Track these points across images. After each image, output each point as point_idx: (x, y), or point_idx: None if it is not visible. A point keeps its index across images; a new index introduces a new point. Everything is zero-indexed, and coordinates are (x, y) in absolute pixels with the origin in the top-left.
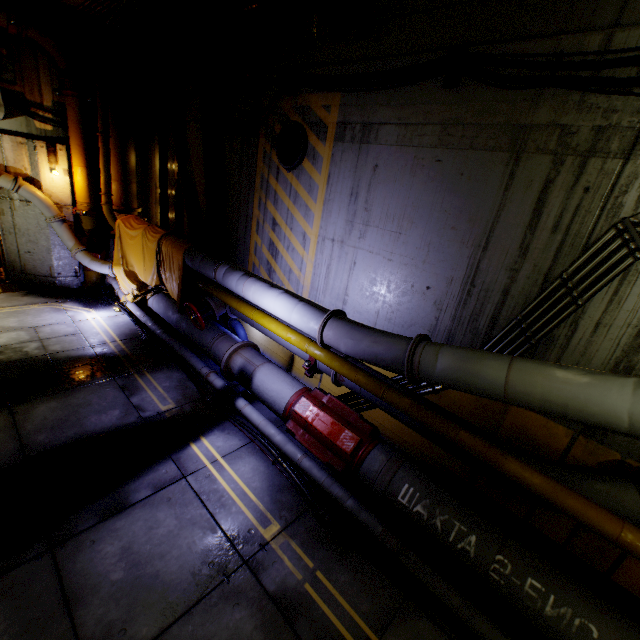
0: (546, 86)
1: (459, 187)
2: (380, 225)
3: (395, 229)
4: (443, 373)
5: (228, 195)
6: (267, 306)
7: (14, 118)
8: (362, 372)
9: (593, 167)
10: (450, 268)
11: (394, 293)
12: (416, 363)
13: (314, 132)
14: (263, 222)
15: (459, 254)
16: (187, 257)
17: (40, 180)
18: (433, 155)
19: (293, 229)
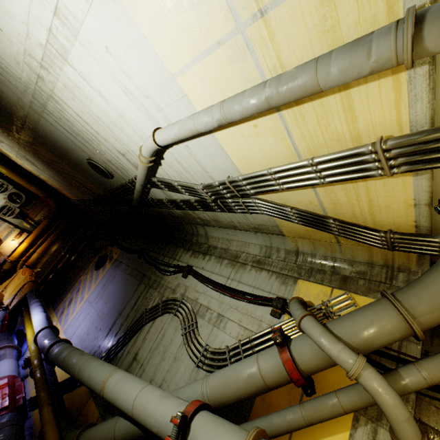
0: (151, 265)
1: (126, 289)
2: (104, 298)
3: (106, 301)
4: (55, 353)
5: (75, 273)
6: (34, 319)
7: (17, 219)
8: (39, 359)
9: (150, 291)
10: (110, 321)
11: (91, 330)
12: (52, 348)
13: (110, 259)
14: (76, 288)
15: (114, 315)
16: (29, 292)
17: (4, 241)
18: (127, 277)
19: (82, 294)
